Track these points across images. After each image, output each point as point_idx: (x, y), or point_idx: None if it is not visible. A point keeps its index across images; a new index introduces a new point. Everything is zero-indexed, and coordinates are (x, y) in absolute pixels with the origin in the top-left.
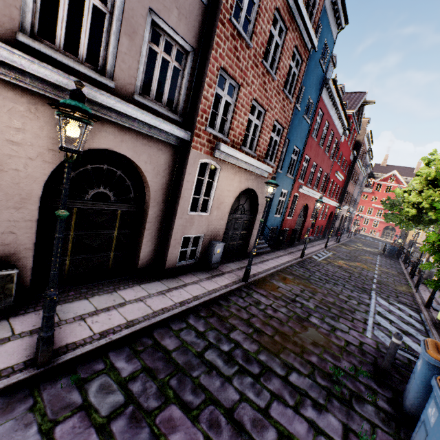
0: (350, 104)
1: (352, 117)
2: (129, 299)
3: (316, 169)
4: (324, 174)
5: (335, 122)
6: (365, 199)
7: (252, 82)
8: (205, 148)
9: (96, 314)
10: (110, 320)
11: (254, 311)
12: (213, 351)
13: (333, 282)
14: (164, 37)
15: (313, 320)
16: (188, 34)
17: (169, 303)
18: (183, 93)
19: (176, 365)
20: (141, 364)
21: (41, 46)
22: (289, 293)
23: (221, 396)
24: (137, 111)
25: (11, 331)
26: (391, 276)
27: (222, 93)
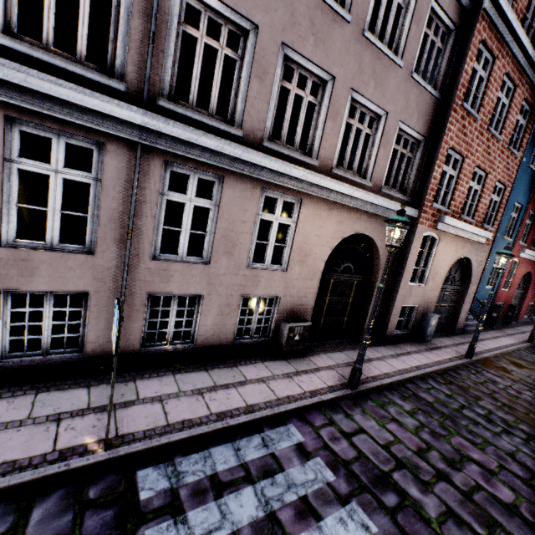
0: None
1: None
2: (371, 357)
3: None
4: None
5: None
6: None
7: (476, 150)
8: (429, 222)
9: None
10: (370, 369)
11: (493, 388)
12: (469, 411)
13: None
14: (404, 136)
15: None
16: (422, 128)
17: (406, 365)
18: (413, 176)
19: (442, 412)
20: (414, 405)
21: (340, 172)
22: (528, 379)
23: (497, 443)
24: (385, 201)
25: (315, 364)
26: None
27: (447, 169)
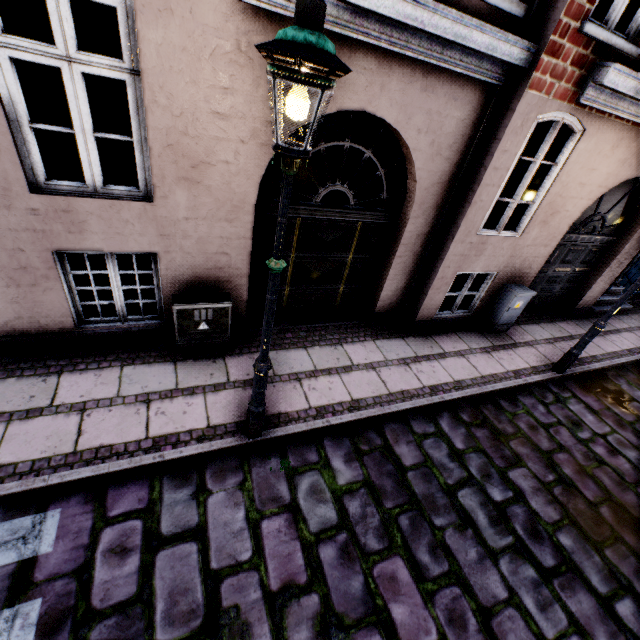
0: None
1: None
2: (357, 362)
3: None
4: None
5: None
6: None
7: None
8: (562, 84)
9: (314, 376)
10: (330, 390)
11: (565, 438)
12: (473, 493)
13: None
14: None
15: None
16: None
17: (413, 384)
18: None
19: (411, 494)
20: (363, 474)
21: None
22: None
23: (475, 579)
24: (424, 9)
25: (226, 375)
26: None
27: None
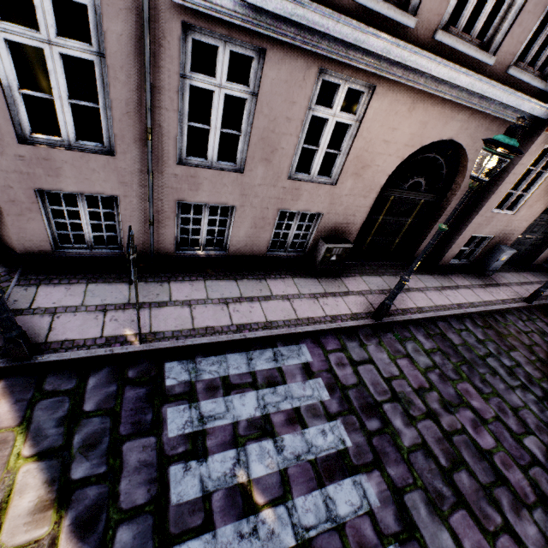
0: None
1: None
2: (411, 286)
3: None
4: None
5: None
6: None
7: None
8: None
9: None
10: (403, 301)
11: (537, 340)
12: (494, 360)
13: None
14: None
15: None
16: None
17: (447, 302)
18: None
19: (463, 357)
20: (436, 345)
21: (449, 38)
22: None
23: (506, 396)
24: (505, 93)
25: (346, 287)
26: None
27: None
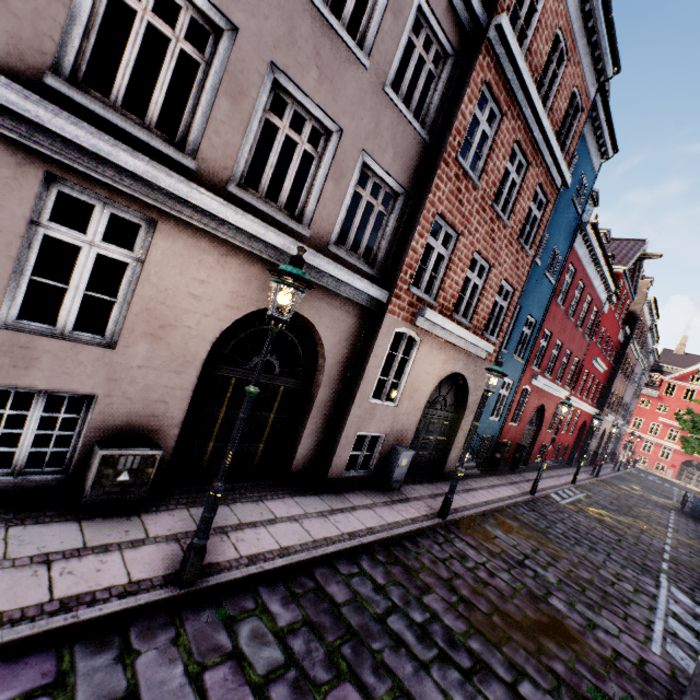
0: (620, 256)
1: (622, 276)
2: (280, 515)
3: (561, 351)
4: (573, 360)
5: (595, 282)
6: (645, 407)
7: (476, 229)
8: (405, 313)
9: (241, 529)
10: (258, 540)
11: (458, 568)
12: (399, 618)
13: (589, 546)
14: (373, 179)
15: (555, 603)
16: (401, 174)
17: (334, 531)
18: (386, 242)
19: (348, 626)
20: (302, 614)
21: (247, 195)
22: (512, 550)
23: (415, 688)
24: (331, 265)
25: (144, 531)
26: (698, 554)
27: (435, 244)
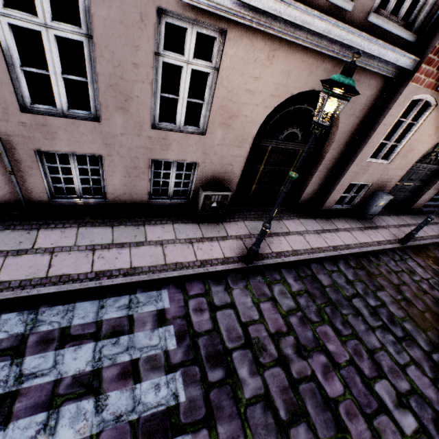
0: None
1: None
2: (292, 230)
3: None
4: None
5: None
6: None
7: None
8: (430, 79)
9: (271, 236)
10: (280, 244)
11: (406, 279)
12: (360, 301)
13: None
14: None
15: None
16: None
17: (323, 244)
18: None
19: (329, 298)
20: (304, 287)
21: None
22: None
23: (365, 338)
24: (366, 40)
25: (226, 232)
26: None
27: None
